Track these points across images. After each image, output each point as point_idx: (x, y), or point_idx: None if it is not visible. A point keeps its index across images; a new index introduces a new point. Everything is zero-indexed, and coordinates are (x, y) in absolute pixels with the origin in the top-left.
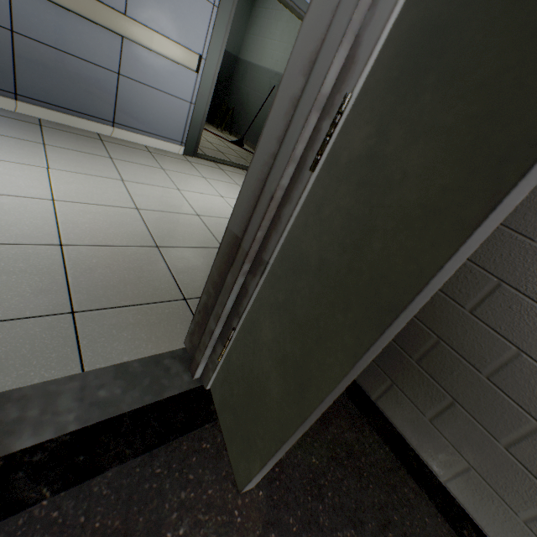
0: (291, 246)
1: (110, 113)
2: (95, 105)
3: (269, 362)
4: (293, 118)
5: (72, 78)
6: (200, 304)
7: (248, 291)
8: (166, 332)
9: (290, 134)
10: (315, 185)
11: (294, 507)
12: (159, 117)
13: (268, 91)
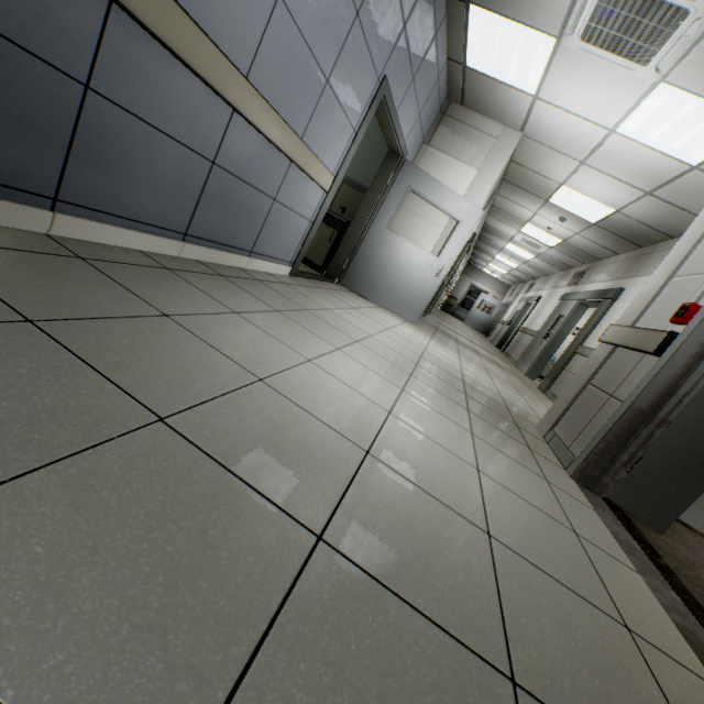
0: (686, 413)
1: (252, 242)
2: (244, 235)
3: (678, 465)
4: (699, 365)
5: (239, 208)
6: (596, 449)
7: (654, 436)
8: (561, 474)
9: (697, 371)
10: (700, 389)
11: (664, 532)
12: (285, 239)
13: None
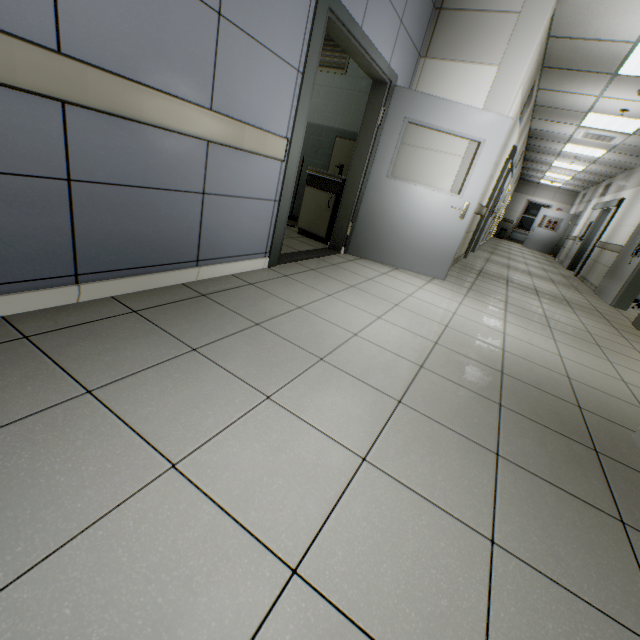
0: None
1: (193, 250)
2: (176, 246)
3: None
4: None
5: (149, 220)
6: None
7: None
8: None
9: None
10: None
11: None
12: (244, 231)
13: None
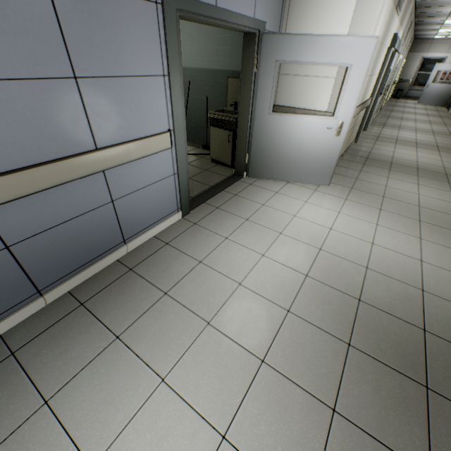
0: None
1: (118, 237)
2: (104, 241)
3: None
4: None
5: (77, 238)
6: None
7: None
8: None
9: None
10: None
11: None
12: (155, 205)
13: (184, 88)
